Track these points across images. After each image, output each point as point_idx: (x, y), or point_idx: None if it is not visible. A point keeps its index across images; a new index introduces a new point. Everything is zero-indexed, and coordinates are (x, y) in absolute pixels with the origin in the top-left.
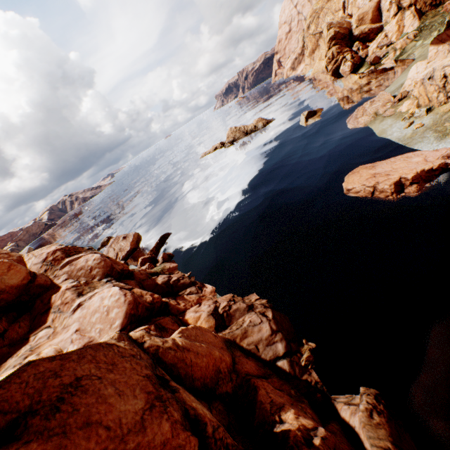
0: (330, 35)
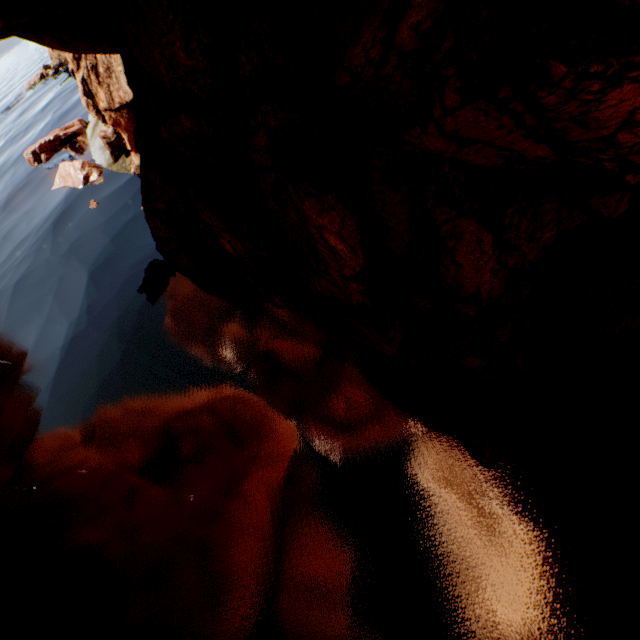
0: None
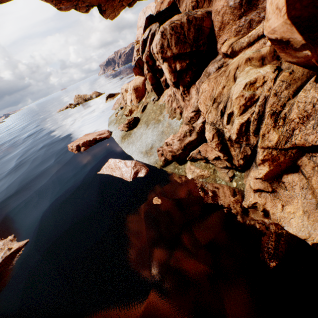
0: (137, 48)
